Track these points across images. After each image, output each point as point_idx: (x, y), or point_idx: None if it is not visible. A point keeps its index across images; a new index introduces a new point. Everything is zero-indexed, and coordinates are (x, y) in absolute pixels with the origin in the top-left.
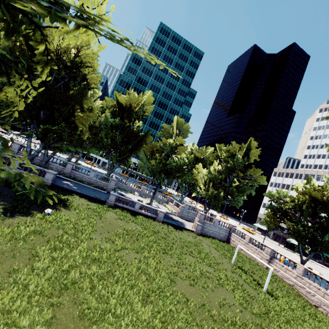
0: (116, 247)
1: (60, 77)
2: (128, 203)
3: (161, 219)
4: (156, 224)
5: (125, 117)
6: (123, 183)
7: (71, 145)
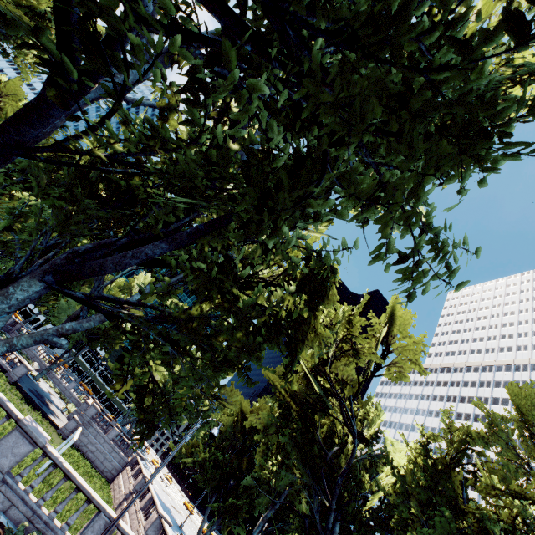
0: None
1: None
2: None
3: (16, 377)
4: None
5: None
6: None
7: None
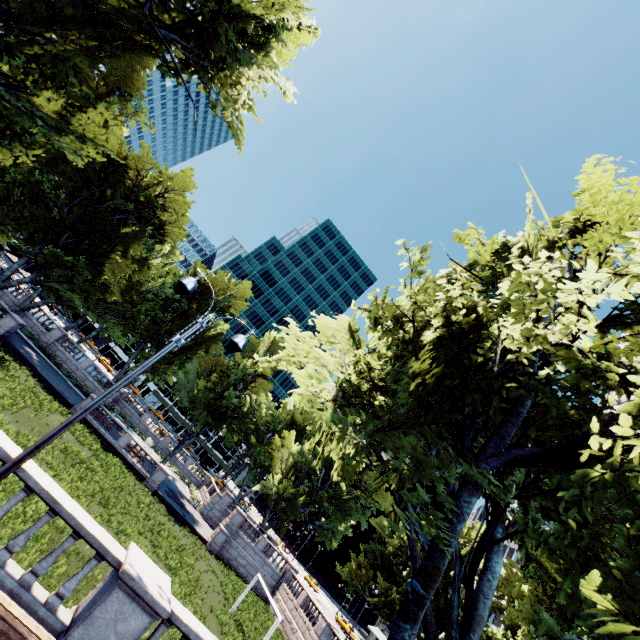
0: (23, 439)
1: (127, 210)
2: (111, 428)
3: (155, 485)
4: (137, 485)
5: (195, 301)
6: (136, 411)
7: (80, 297)
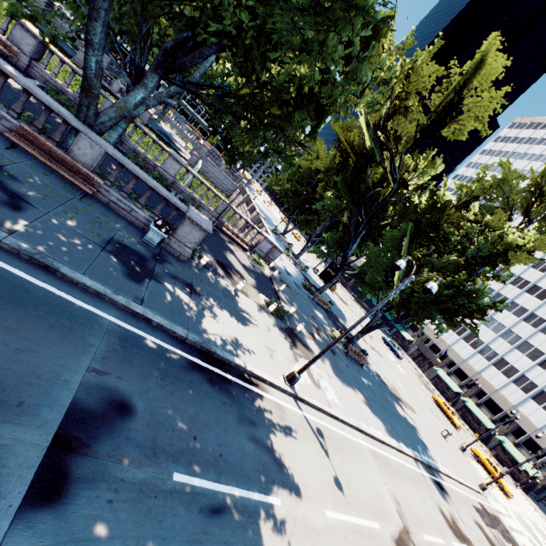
0: None
1: None
2: (104, 78)
3: (145, 121)
4: None
5: None
6: None
7: None
